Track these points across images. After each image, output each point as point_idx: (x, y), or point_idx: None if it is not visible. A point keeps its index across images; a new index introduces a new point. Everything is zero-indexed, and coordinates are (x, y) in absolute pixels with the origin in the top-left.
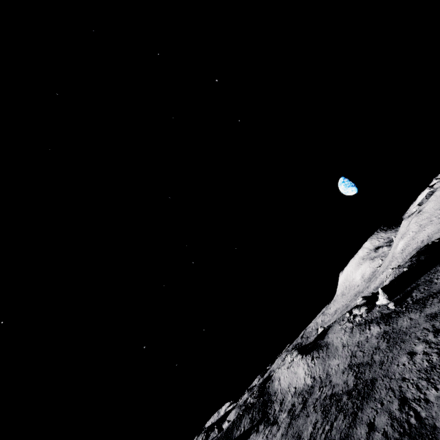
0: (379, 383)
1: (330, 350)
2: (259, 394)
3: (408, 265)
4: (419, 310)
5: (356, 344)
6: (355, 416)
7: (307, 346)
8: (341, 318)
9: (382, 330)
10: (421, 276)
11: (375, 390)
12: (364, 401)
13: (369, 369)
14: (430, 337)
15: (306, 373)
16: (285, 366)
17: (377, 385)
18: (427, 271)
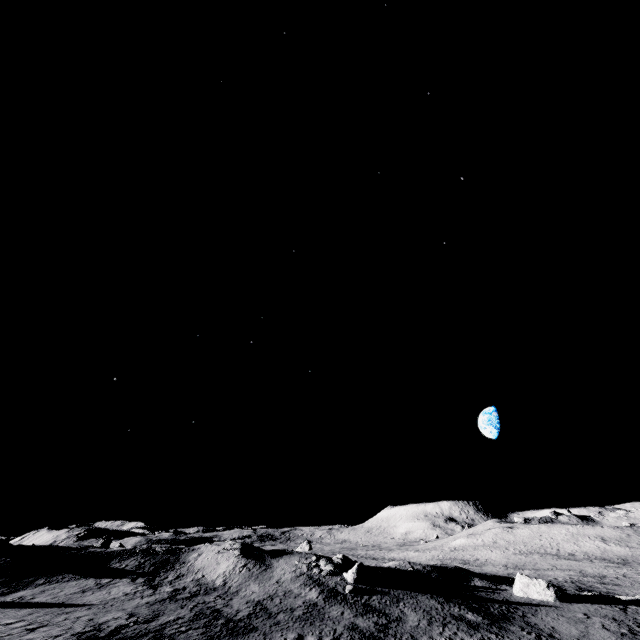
0: (254, 635)
1: (265, 573)
2: (170, 549)
3: (418, 568)
4: (356, 613)
5: (287, 590)
6: (209, 639)
7: (254, 550)
8: (307, 555)
9: (316, 600)
10: (401, 588)
11: (245, 636)
12: (229, 636)
13: (264, 619)
14: (327, 639)
15: (225, 573)
16: (217, 548)
17: (251, 634)
18: (410, 590)
